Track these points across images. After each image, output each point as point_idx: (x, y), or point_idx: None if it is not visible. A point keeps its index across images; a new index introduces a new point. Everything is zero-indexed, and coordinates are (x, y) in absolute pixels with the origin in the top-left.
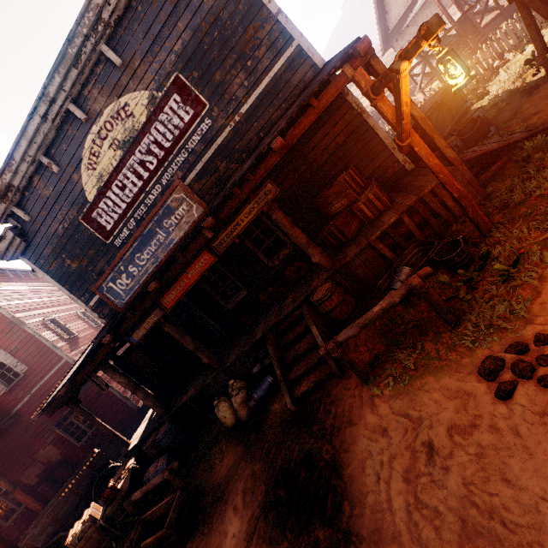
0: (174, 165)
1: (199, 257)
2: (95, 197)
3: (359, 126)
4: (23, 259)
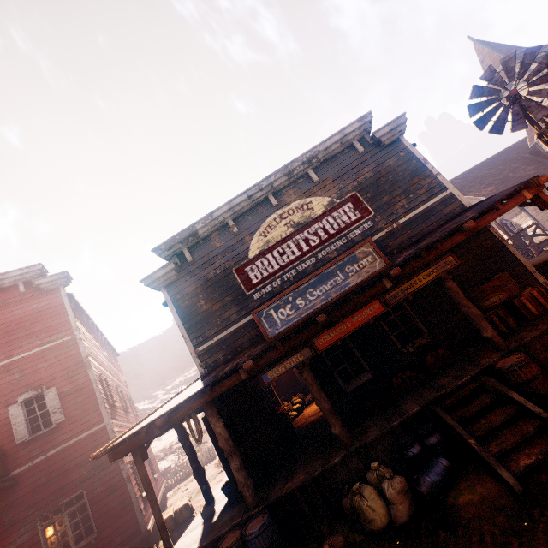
0: (332, 246)
1: (369, 304)
2: (255, 255)
3: (499, 249)
4: (163, 291)
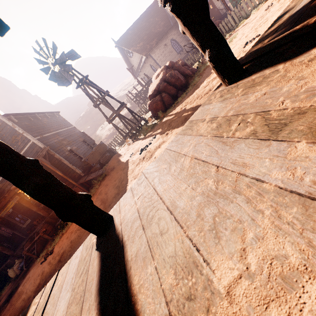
0: None
1: None
2: None
3: (61, 163)
4: None
